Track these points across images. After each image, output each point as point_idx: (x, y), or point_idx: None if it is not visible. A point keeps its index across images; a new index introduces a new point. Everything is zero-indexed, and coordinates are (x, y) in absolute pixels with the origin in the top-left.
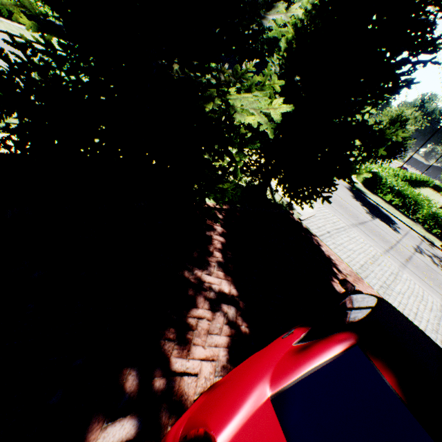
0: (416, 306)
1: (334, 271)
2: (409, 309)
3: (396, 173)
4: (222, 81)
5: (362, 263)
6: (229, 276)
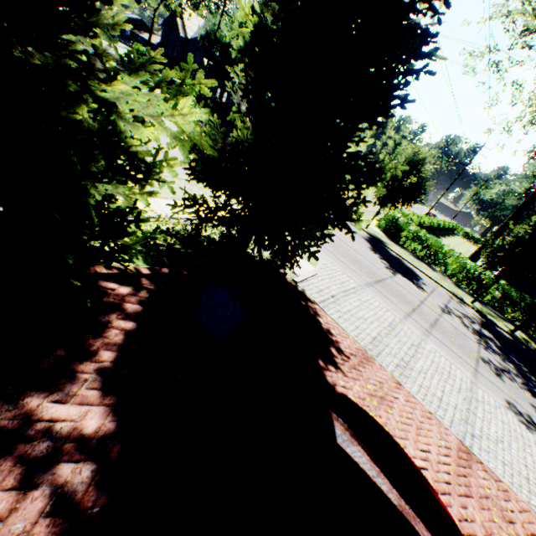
0: (442, 388)
1: (332, 353)
2: (432, 393)
3: (422, 220)
4: (98, 70)
5: (374, 335)
6: (114, 396)
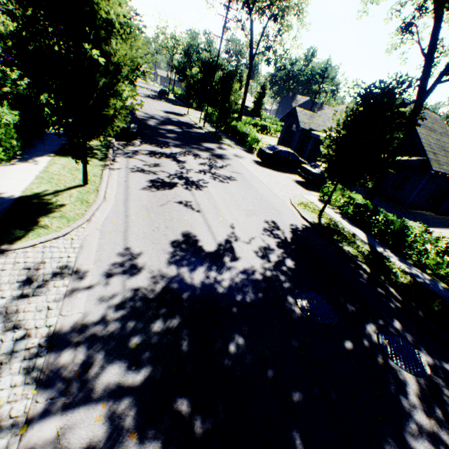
0: None
1: None
2: None
3: (263, 124)
4: None
5: None
6: None
